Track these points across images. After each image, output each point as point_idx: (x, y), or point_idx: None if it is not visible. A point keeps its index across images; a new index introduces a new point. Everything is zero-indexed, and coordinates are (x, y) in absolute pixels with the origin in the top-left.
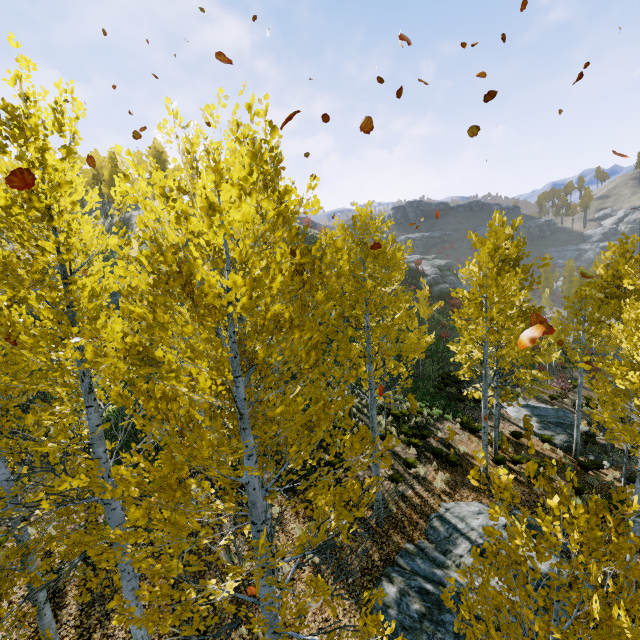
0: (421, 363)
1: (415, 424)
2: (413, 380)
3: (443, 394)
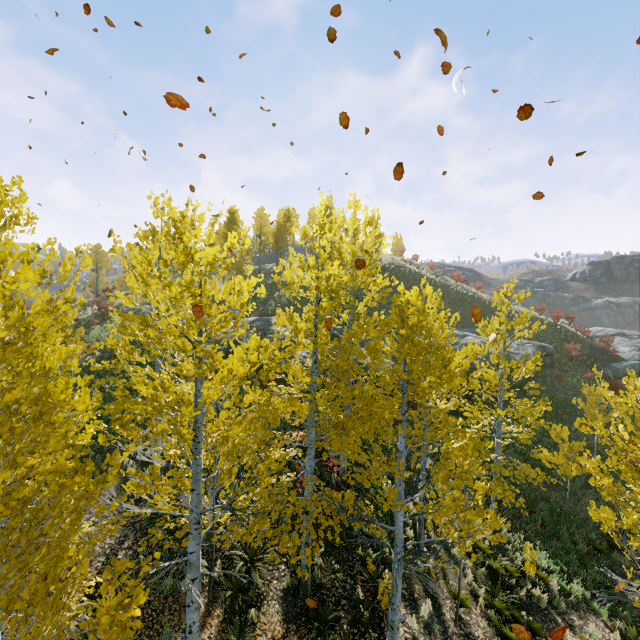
0: (575, 493)
1: (527, 598)
2: (550, 517)
3: (602, 561)
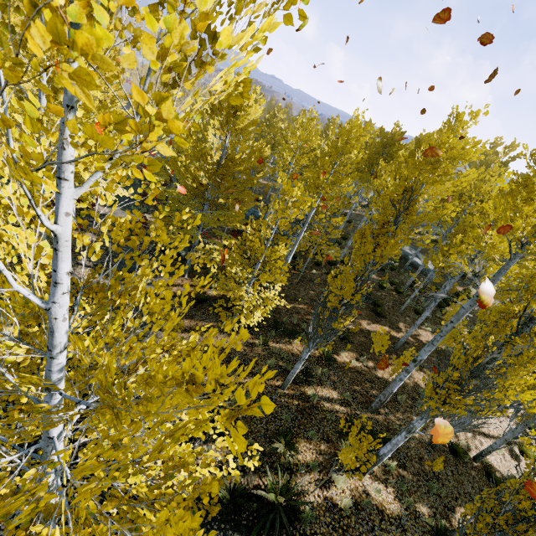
0: None
1: None
2: None
3: None
